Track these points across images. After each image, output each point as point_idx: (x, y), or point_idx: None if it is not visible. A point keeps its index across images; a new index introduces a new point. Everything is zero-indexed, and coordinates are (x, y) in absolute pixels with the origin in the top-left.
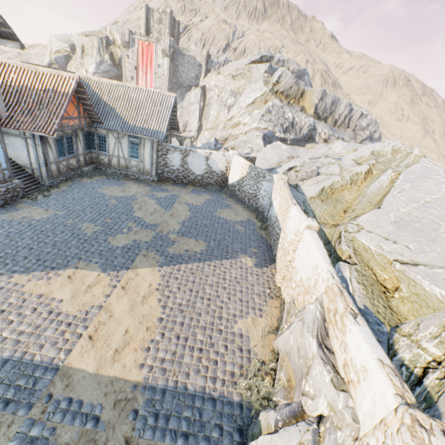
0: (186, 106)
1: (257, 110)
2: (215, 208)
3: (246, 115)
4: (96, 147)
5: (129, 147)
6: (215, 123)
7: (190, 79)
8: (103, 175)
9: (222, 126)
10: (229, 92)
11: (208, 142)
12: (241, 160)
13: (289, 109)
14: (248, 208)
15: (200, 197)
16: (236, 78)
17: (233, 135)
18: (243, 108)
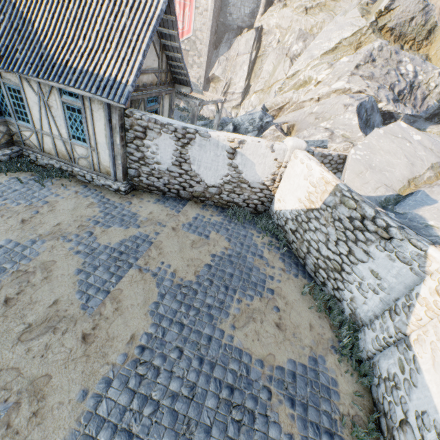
0: (232, 57)
1: (347, 57)
2: (226, 297)
3: (324, 65)
4: (10, 111)
5: (65, 115)
6: (267, 82)
7: (243, 17)
8: (23, 171)
9: (278, 86)
10: (297, 34)
11: (251, 112)
12: (313, 166)
13: (410, 56)
14: (313, 294)
15: (202, 244)
16: (310, 12)
17: (295, 103)
18: (315, 58)
